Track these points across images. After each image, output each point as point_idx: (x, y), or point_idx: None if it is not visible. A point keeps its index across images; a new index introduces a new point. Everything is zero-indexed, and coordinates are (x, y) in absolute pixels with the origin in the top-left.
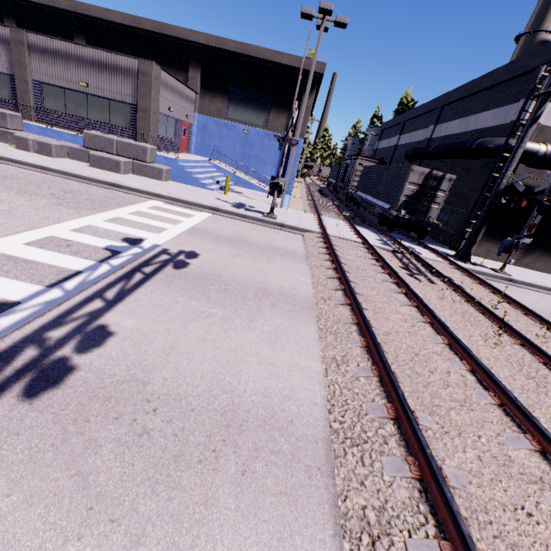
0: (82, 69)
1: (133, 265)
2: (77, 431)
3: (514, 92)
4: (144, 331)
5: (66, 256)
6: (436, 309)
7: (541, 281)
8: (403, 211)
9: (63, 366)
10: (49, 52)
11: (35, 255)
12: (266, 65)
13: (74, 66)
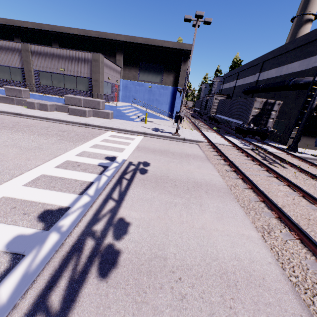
0: (60, 61)
1: (118, 174)
2: (143, 301)
3: (311, 50)
4: (146, 220)
5: (81, 173)
6: (299, 186)
7: None
8: (252, 124)
9: (112, 250)
10: (42, 54)
11: (64, 174)
12: (159, 48)
13: (56, 60)
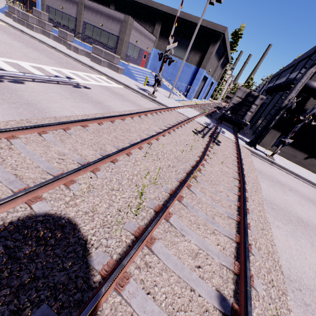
0: (102, 17)
1: (57, 80)
2: None
3: None
4: (34, 88)
5: (37, 71)
6: (176, 136)
7: (299, 171)
8: (229, 112)
9: (0, 81)
10: (91, 8)
11: (28, 67)
12: (195, 25)
13: (99, 16)
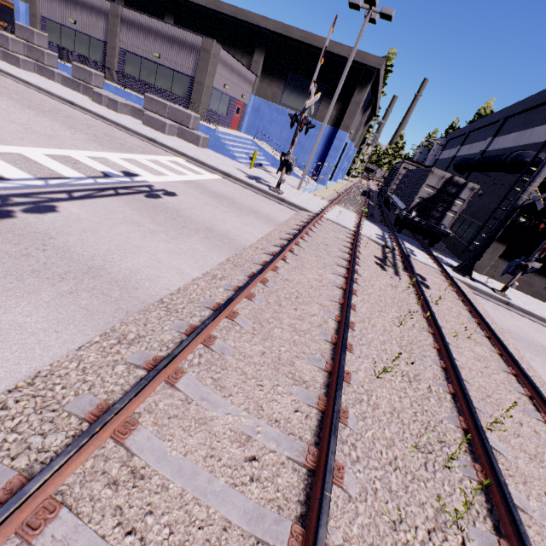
0: (157, 42)
1: (113, 186)
2: None
3: None
4: (80, 217)
5: (67, 168)
6: (367, 286)
7: None
8: (414, 213)
9: (7, 214)
10: (136, 25)
11: (46, 161)
12: (326, 55)
13: (152, 39)
